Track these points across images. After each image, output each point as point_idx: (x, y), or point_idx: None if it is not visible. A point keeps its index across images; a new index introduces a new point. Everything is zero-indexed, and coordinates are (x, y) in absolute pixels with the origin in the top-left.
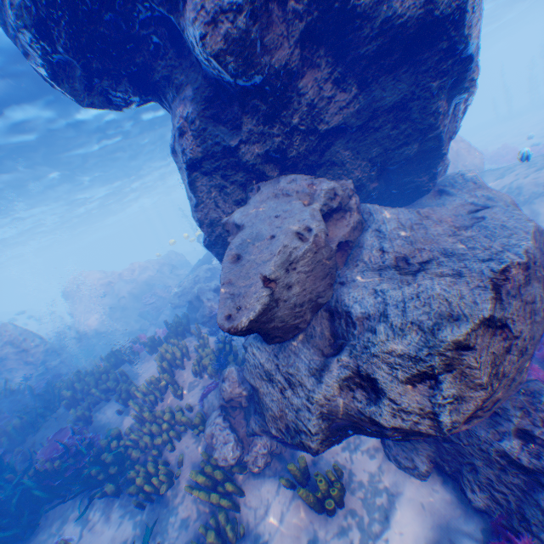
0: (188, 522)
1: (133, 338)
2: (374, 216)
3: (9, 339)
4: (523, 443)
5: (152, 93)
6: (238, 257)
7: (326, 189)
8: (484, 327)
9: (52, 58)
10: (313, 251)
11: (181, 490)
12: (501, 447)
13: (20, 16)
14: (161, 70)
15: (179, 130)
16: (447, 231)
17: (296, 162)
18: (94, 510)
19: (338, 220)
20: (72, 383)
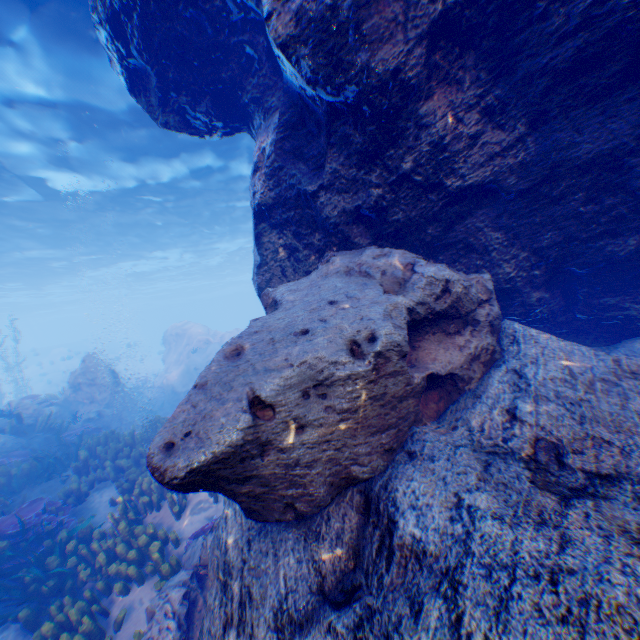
0: None
1: None
2: (521, 345)
3: (88, 369)
4: None
5: (241, 120)
6: (243, 349)
7: (432, 279)
8: None
9: (128, 63)
10: (365, 375)
11: None
12: None
13: (97, 9)
14: (252, 89)
15: (255, 165)
16: None
17: (403, 232)
18: (1, 636)
19: (448, 336)
20: (95, 442)
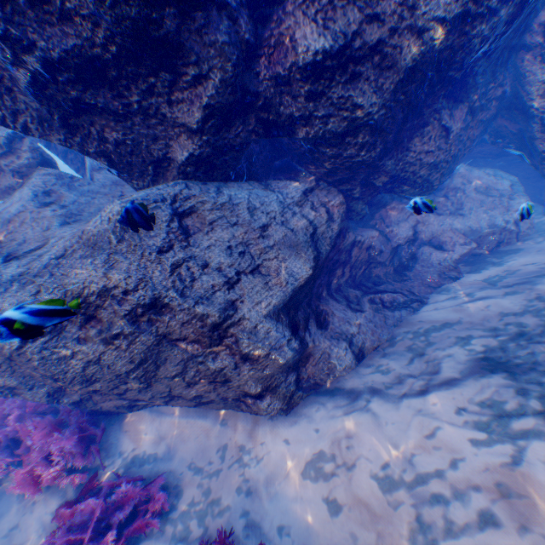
0: None
1: None
2: (20, 189)
3: None
4: None
5: None
6: None
7: None
8: None
9: None
10: None
11: None
12: None
13: None
14: None
15: None
16: None
17: None
18: None
19: None
20: None
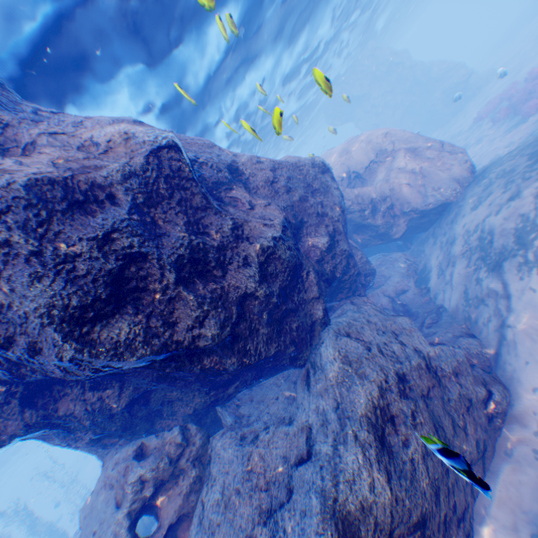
0: None
1: None
2: (211, 464)
3: None
4: None
5: None
6: None
7: (133, 482)
8: None
9: None
10: None
11: None
12: None
13: None
14: None
15: None
16: (249, 524)
17: (128, 424)
18: None
19: (172, 486)
20: None
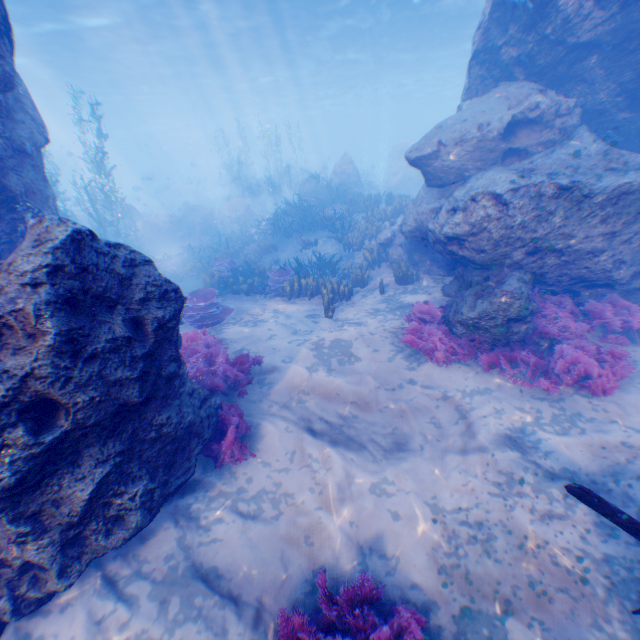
0: (354, 264)
1: (398, 195)
2: (569, 141)
3: (344, 164)
4: (480, 281)
5: None
6: (439, 127)
7: (530, 101)
8: (491, 198)
9: None
10: (478, 139)
11: (360, 255)
12: (471, 278)
13: None
14: None
15: (477, 25)
16: (590, 168)
17: (542, 72)
18: (330, 242)
19: (533, 132)
20: (354, 197)
